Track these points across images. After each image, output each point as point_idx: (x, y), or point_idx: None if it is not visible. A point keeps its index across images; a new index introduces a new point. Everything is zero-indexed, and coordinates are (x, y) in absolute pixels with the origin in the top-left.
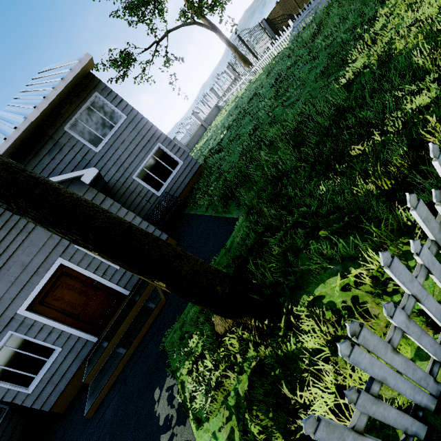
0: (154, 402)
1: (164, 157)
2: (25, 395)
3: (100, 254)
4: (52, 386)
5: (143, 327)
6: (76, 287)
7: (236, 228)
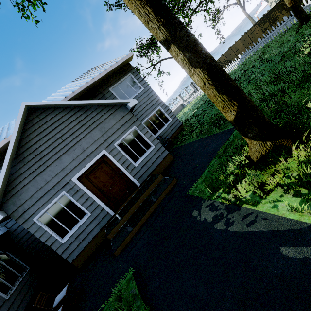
0: (195, 217)
1: (161, 115)
2: (59, 244)
3: (208, 74)
4: (78, 242)
5: (161, 195)
6: (108, 173)
7: (236, 130)
